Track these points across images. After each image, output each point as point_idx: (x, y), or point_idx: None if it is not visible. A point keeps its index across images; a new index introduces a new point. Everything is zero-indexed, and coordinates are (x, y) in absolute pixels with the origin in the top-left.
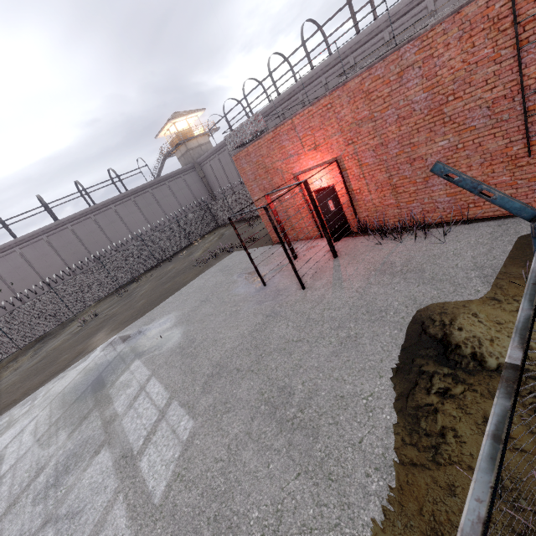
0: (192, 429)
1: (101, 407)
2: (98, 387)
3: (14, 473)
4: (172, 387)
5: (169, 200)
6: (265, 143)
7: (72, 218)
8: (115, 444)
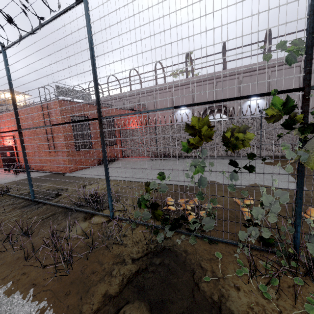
0: None
1: None
2: None
3: None
4: None
5: None
6: None
7: None
8: None
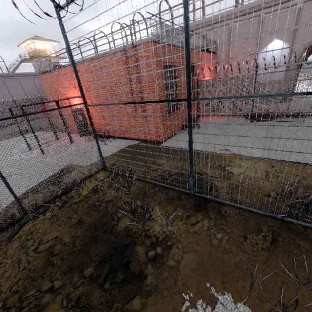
0: None
1: None
2: None
3: None
4: None
5: (18, 90)
6: (54, 76)
7: None
8: None
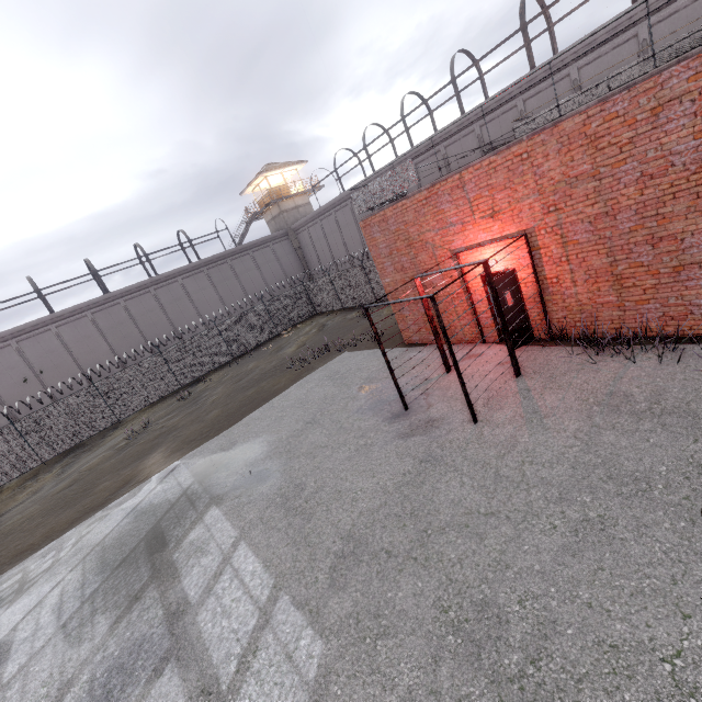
0: (322, 658)
1: (162, 583)
2: (155, 545)
3: (24, 683)
4: (277, 566)
5: (252, 275)
6: (412, 205)
7: (126, 291)
8: (187, 661)
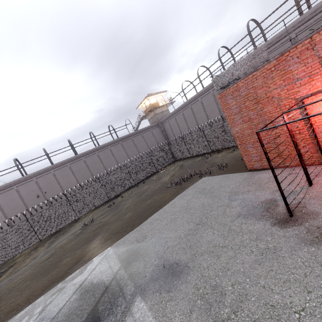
0: None
1: None
2: None
3: None
4: None
5: (142, 144)
6: (261, 74)
7: (85, 153)
8: None
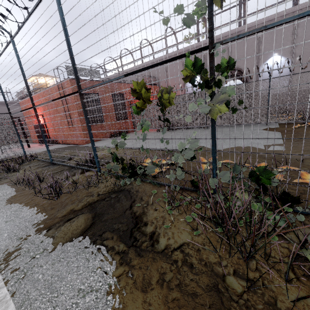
0: None
1: None
2: None
3: None
4: None
5: (19, 114)
6: (27, 101)
7: None
8: None
